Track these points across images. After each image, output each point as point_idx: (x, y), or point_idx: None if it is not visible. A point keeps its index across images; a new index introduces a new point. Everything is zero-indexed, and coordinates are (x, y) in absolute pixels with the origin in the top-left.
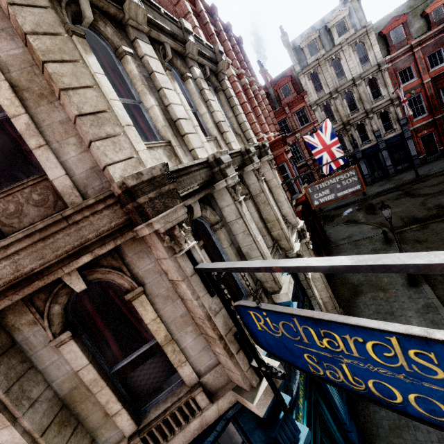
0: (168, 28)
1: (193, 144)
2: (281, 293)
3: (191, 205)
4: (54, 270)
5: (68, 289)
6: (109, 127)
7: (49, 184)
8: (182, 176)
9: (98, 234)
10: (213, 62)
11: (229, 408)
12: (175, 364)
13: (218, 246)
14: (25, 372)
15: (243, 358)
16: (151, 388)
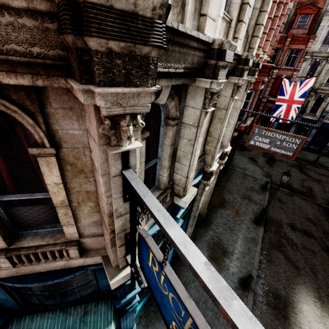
0: None
1: (209, 8)
2: (182, 199)
3: (161, 85)
4: None
5: None
6: None
7: None
8: (175, 44)
9: (3, 49)
10: None
11: (92, 264)
12: (63, 223)
13: (160, 139)
14: None
15: (122, 250)
16: (34, 224)
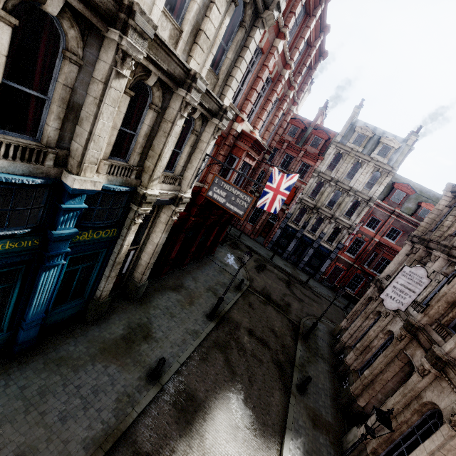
0: None
1: None
2: (72, 175)
3: None
4: None
5: None
6: None
7: None
8: None
9: None
10: (263, 1)
11: None
12: None
13: (54, 73)
14: None
15: None
16: None
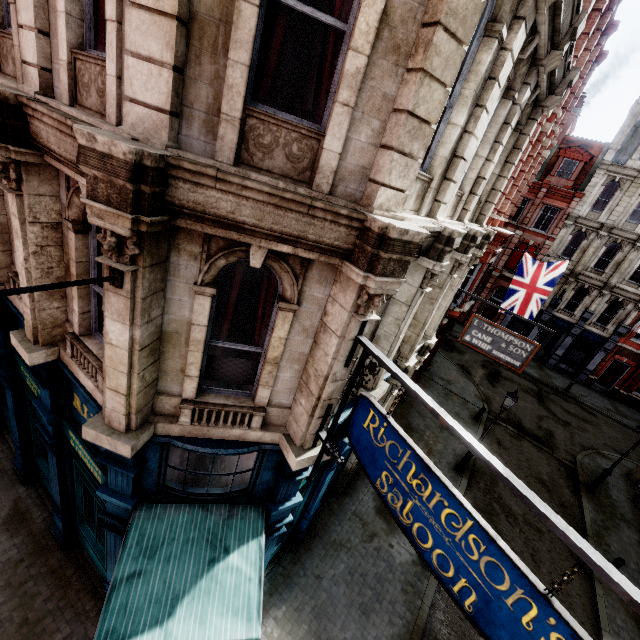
0: (561, 20)
1: (445, 197)
2: (371, 393)
3: None
4: (256, 236)
5: (244, 255)
6: (418, 145)
7: (316, 147)
8: None
9: (317, 240)
10: (549, 89)
11: (268, 443)
12: (262, 382)
13: None
14: (159, 290)
15: (317, 424)
16: (224, 379)
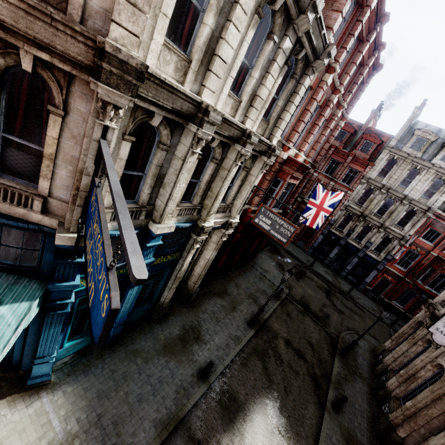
0: None
1: (208, 83)
2: (156, 225)
3: (155, 112)
4: (18, 38)
5: (19, 59)
6: None
7: None
8: (164, 89)
9: (65, 51)
10: (314, 54)
11: (47, 226)
12: (42, 174)
13: (150, 158)
14: None
15: (78, 212)
16: (17, 170)
